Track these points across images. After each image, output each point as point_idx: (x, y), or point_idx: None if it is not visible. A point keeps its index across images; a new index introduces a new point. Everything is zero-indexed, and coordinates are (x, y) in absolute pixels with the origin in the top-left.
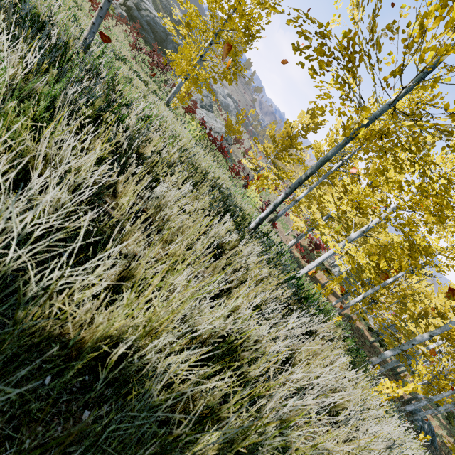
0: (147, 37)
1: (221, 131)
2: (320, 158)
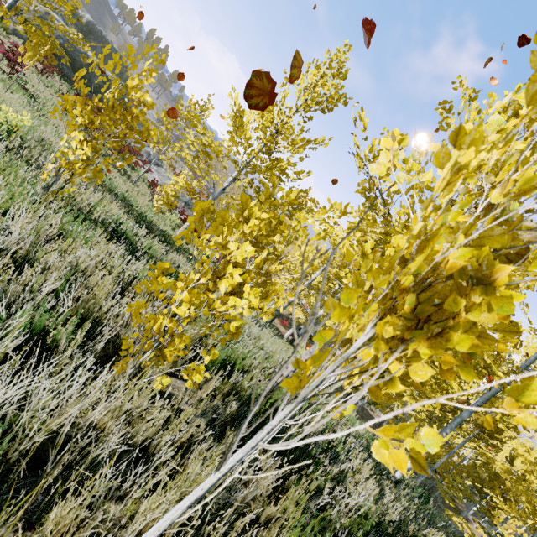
0: (62, 67)
1: (180, 195)
2: (458, 420)
